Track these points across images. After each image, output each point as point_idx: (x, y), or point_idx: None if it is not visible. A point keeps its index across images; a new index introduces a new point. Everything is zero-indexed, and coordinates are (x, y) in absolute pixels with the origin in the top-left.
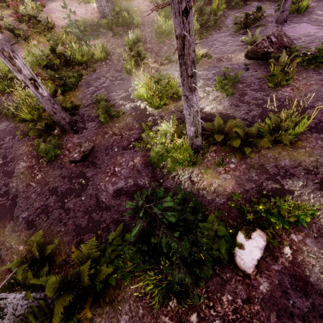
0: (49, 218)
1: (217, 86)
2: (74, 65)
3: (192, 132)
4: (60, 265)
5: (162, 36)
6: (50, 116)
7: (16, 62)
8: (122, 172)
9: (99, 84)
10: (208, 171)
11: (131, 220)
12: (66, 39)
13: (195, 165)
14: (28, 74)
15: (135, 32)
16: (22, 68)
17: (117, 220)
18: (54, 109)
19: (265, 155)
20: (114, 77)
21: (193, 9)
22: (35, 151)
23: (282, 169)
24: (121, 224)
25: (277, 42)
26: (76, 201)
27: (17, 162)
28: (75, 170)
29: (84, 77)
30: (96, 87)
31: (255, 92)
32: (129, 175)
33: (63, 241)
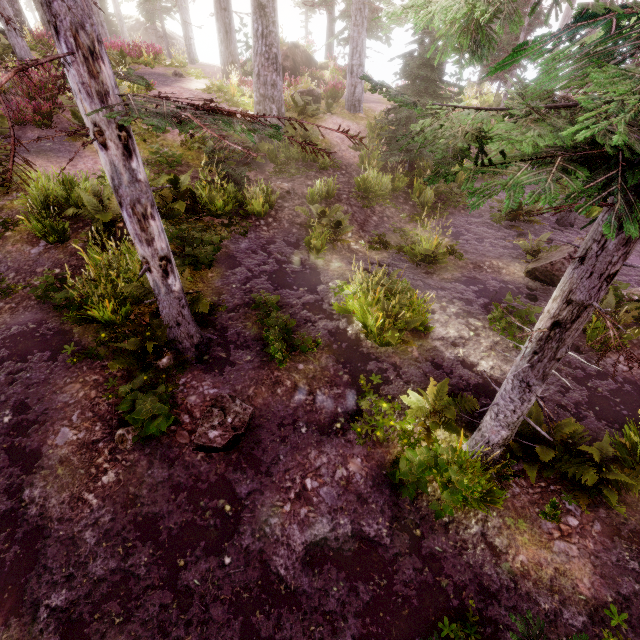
0: (131, 619)
1: (493, 323)
2: (206, 215)
3: (499, 438)
4: None
5: (370, 196)
6: (165, 328)
7: (151, 225)
8: (322, 494)
9: (255, 264)
10: (521, 525)
11: None
12: (185, 156)
13: (490, 503)
14: (161, 248)
15: (328, 181)
16: (157, 237)
17: None
18: (180, 316)
19: (635, 507)
20: (284, 255)
21: (421, 166)
22: (105, 402)
23: None
24: None
25: None
26: (208, 567)
27: (54, 426)
28: (206, 471)
29: (223, 242)
30: (248, 269)
31: None
32: (339, 505)
33: None
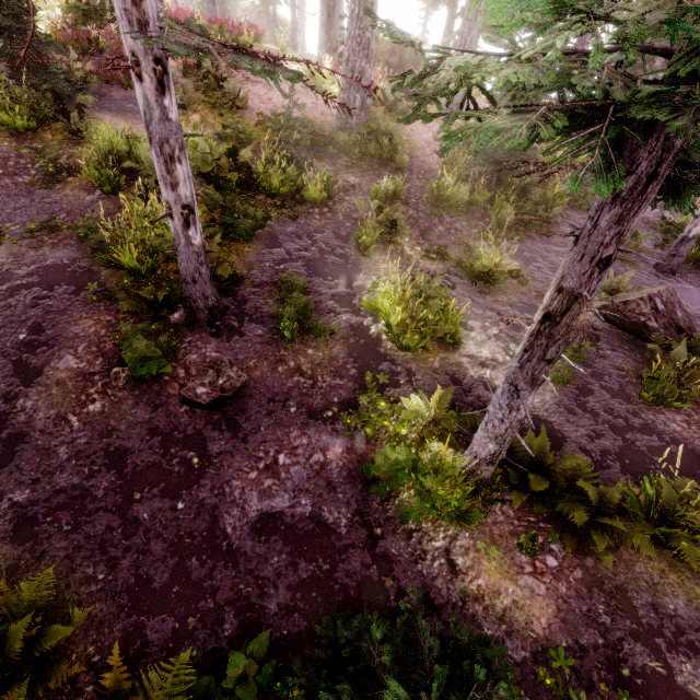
0: (78, 530)
1: None
2: (260, 193)
3: (487, 452)
4: (56, 690)
5: (442, 205)
6: (182, 283)
7: (178, 169)
8: (292, 472)
9: (296, 248)
10: (492, 552)
11: (283, 616)
12: (258, 136)
13: (466, 522)
14: (185, 196)
15: (396, 180)
16: (182, 183)
17: (247, 603)
18: (197, 273)
19: (630, 565)
20: (330, 246)
21: (509, 182)
22: (111, 342)
23: (670, 622)
24: (266, 635)
25: (666, 314)
26: (161, 507)
27: (61, 351)
28: (186, 423)
29: (270, 222)
30: (287, 252)
31: (609, 396)
32: (306, 486)
33: (90, 613)
